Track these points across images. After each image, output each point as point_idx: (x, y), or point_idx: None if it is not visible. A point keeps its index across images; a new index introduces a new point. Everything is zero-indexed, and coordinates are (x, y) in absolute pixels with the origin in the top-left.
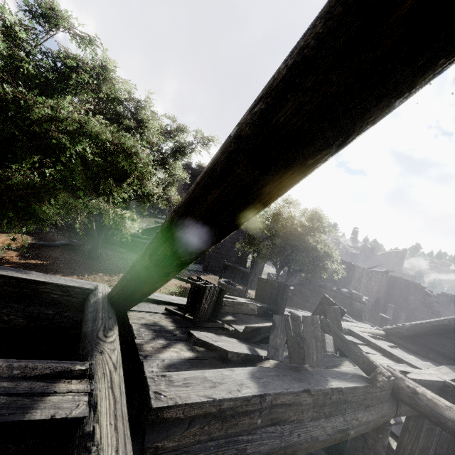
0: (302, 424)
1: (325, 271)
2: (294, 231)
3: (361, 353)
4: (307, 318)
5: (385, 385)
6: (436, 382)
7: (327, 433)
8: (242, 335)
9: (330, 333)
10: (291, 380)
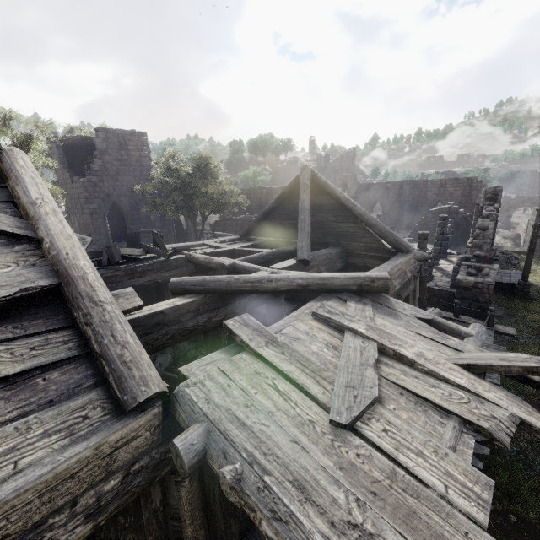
0: (124, 282)
1: (227, 207)
2: (186, 181)
3: (160, 251)
4: (112, 245)
5: (179, 260)
6: (224, 251)
7: (140, 283)
8: (98, 265)
9: (145, 248)
10: (112, 269)
